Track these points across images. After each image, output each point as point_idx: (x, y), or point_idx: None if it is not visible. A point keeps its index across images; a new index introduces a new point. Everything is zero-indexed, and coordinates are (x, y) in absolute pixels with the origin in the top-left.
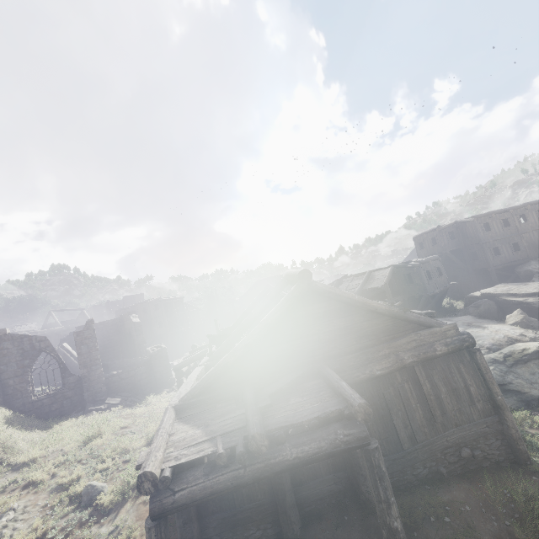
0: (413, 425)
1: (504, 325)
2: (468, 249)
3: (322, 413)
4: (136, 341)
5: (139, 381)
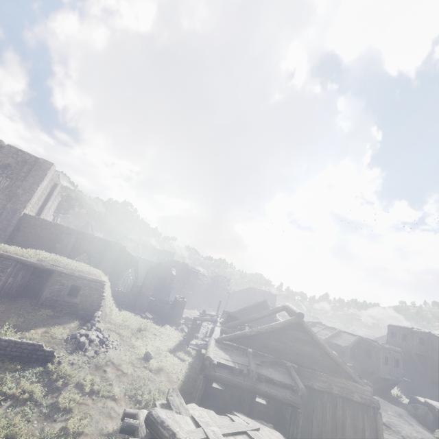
0: (323, 428)
1: (429, 433)
2: (433, 361)
3: (283, 381)
4: (167, 285)
5: (163, 312)
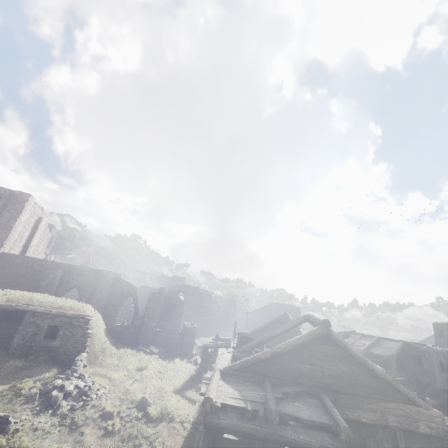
0: None
1: None
2: None
3: (316, 420)
4: (175, 312)
5: (172, 343)
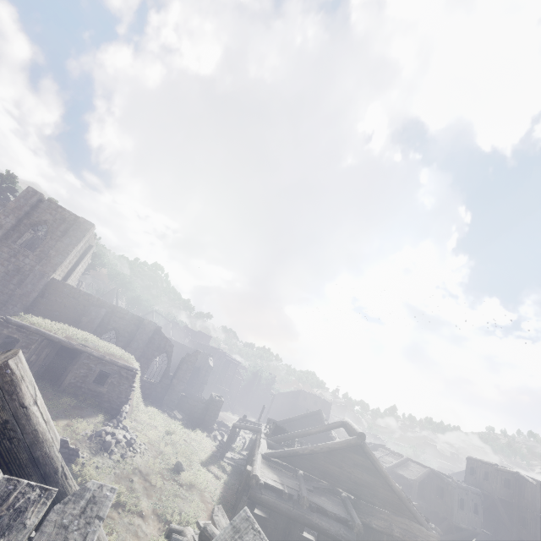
0: None
1: None
2: (520, 510)
3: (338, 513)
4: (201, 378)
5: (195, 412)
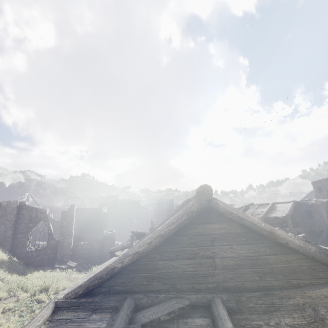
0: None
1: None
2: None
3: None
4: (102, 224)
5: (93, 252)
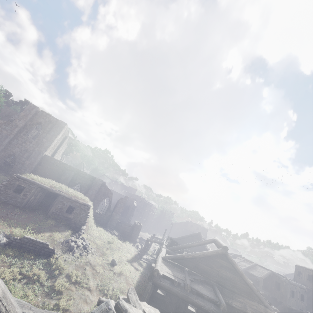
0: None
1: None
2: None
3: (210, 296)
4: (129, 212)
5: (125, 231)
